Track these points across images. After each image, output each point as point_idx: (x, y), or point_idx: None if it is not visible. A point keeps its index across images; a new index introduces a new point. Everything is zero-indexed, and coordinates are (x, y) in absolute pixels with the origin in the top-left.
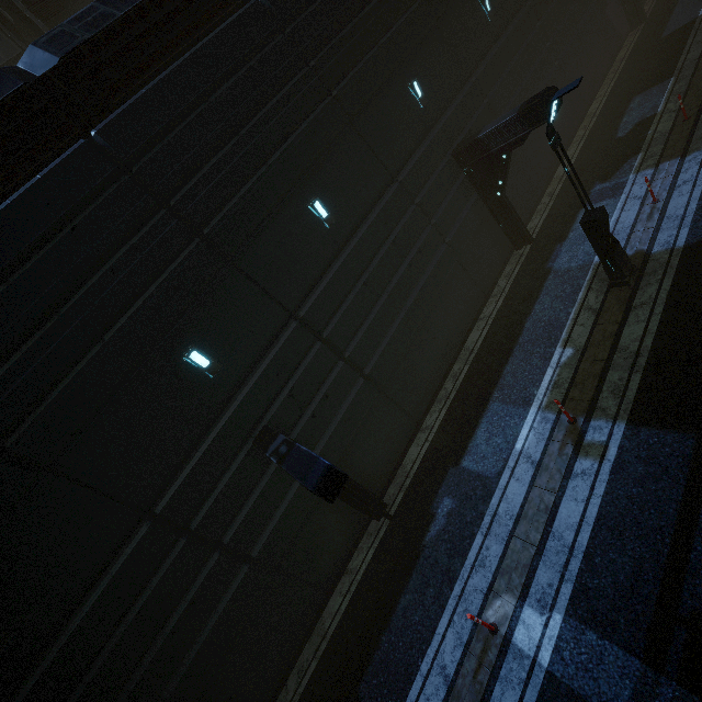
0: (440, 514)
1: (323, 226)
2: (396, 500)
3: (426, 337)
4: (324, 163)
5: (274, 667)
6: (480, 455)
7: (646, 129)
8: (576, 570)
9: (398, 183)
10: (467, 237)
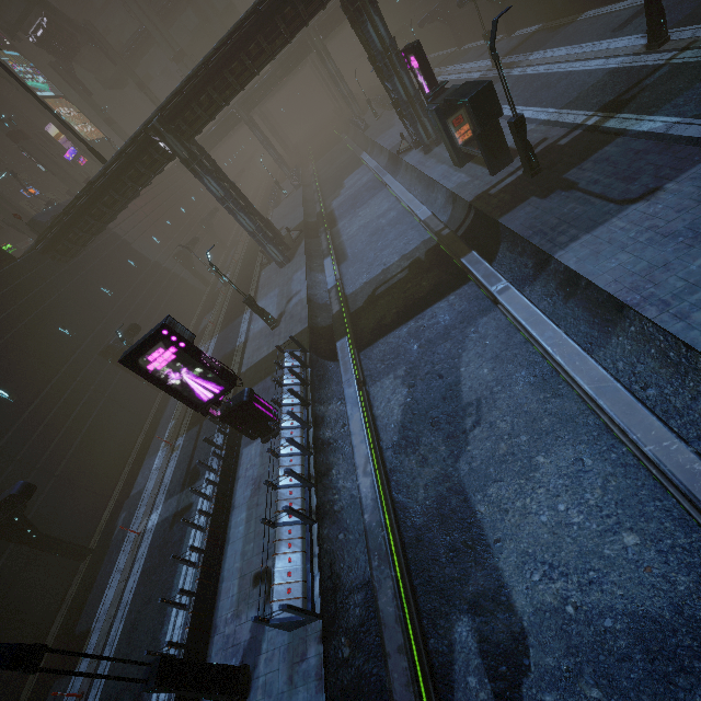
0: (120, 523)
1: (8, 401)
2: (96, 541)
3: (103, 448)
4: (4, 370)
5: (5, 695)
6: (139, 484)
7: (205, 330)
8: (168, 488)
9: (62, 372)
10: (121, 391)
